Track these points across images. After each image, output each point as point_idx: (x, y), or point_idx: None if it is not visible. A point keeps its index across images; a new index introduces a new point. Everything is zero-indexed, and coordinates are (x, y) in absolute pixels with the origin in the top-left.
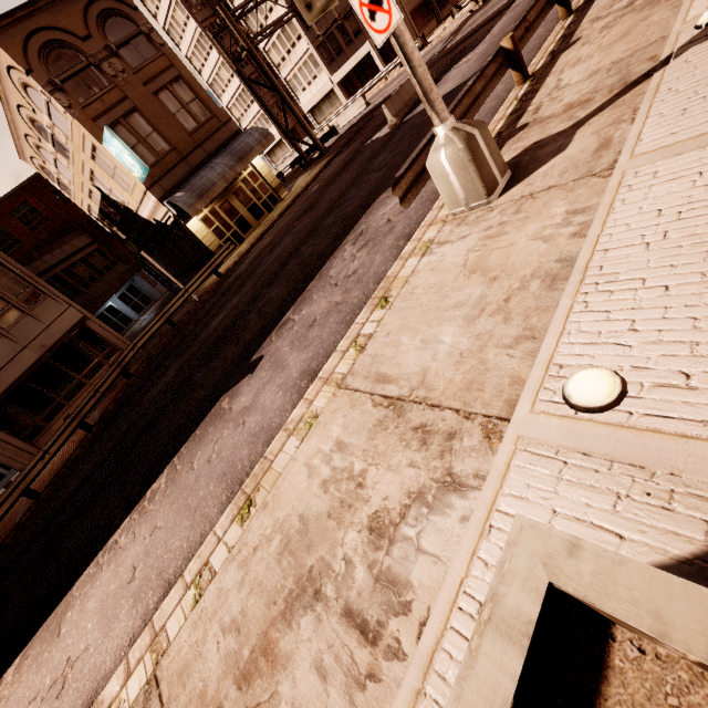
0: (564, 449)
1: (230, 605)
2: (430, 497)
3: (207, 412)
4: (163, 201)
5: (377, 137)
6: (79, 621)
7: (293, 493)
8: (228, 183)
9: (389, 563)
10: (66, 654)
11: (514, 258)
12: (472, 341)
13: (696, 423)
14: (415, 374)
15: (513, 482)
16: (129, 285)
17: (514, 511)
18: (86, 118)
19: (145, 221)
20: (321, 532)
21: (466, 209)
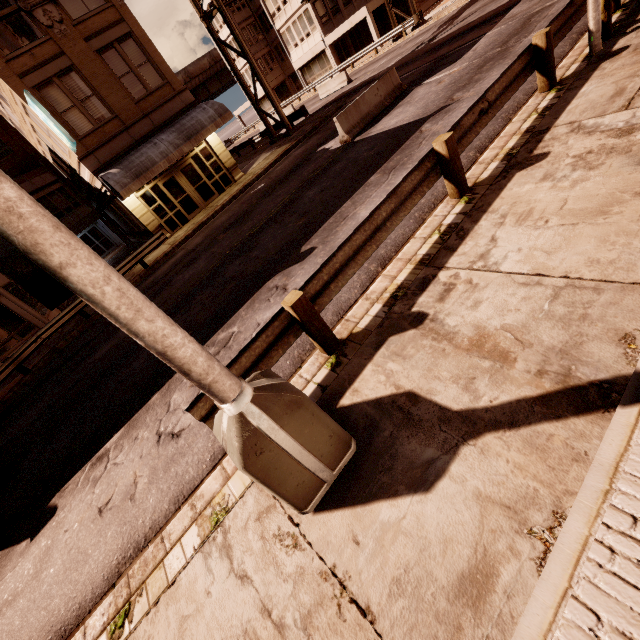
0: None
1: None
2: None
3: None
4: (97, 175)
5: (328, 148)
6: None
7: None
8: (171, 163)
9: None
10: None
11: None
12: None
13: None
14: None
15: None
16: (92, 228)
17: None
18: (11, 74)
19: (89, 184)
20: None
21: None
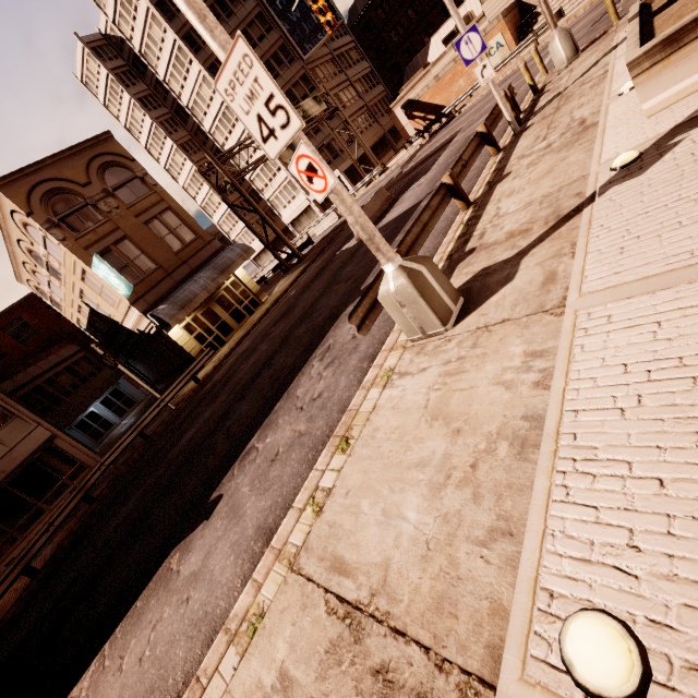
0: None
1: None
2: None
3: (154, 571)
4: (146, 314)
5: (346, 248)
6: None
7: None
8: (210, 293)
9: None
10: None
11: (477, 406)
12: (439, 524)
13: None
14: (375, 566)
15: None
16: (113, 389)
17: None
18: (79, 248)
19: (129, 331)
20: None
21: (424, 336)
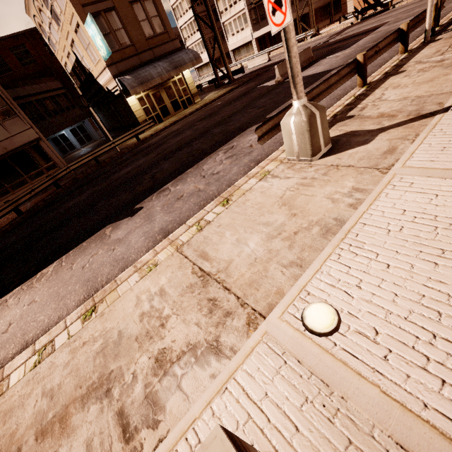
0: (288, 353)
1: (54, 377)
2: (200, 352)
3: (95, 232)
4: (115, 78)
5: (266, 85)
6: None
7: (122, 314)
8: (162, 80)
9: (158, 388)
10: None
11: (311, 205)
12: (265, 253)
13: (369, 368)
14: (224, 261)
15: (251, 363)
16: (80, 125)
17: (244, 384)
18: (78, 3)
19: (100, 87)
20: (127, 348)
21: (296, 159)
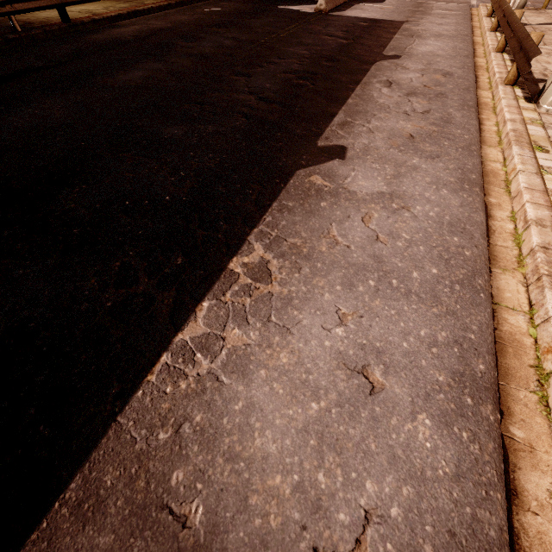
0: None
1: None
2: None
3: (279, 181)
4: None
5: (297, 9)
6: (255, 480)
7: None
8: None
9: None
10: (294, 549)
11: None
12: None
13: None
14: None
15: None
16: None
17: None
18: None
19: None
20: None
21: None
